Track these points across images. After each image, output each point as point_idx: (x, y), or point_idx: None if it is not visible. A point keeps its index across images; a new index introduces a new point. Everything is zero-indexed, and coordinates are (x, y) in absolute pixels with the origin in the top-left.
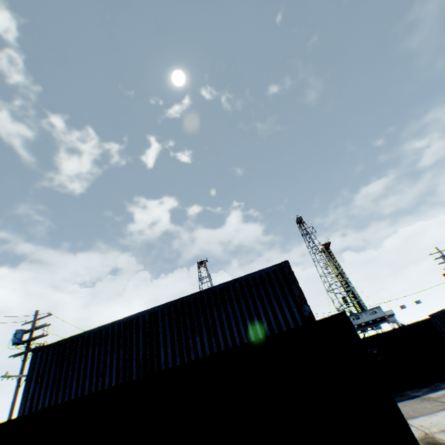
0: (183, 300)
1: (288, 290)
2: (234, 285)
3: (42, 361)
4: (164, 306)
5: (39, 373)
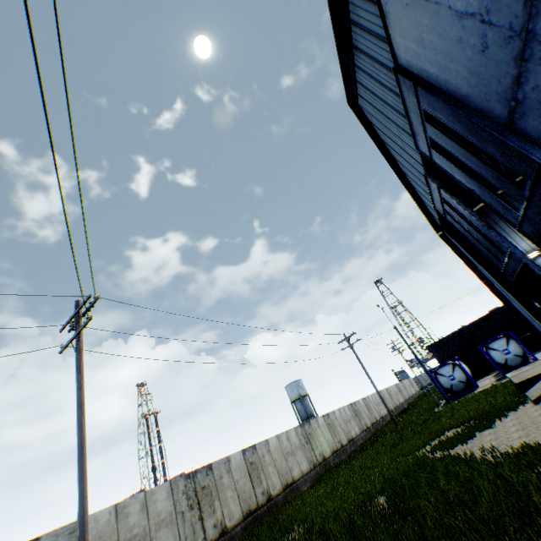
0: (476, 320)
1: None
2: (493, 312)
3: (432, 348)
4: (470, 324)
5: (434, 351)
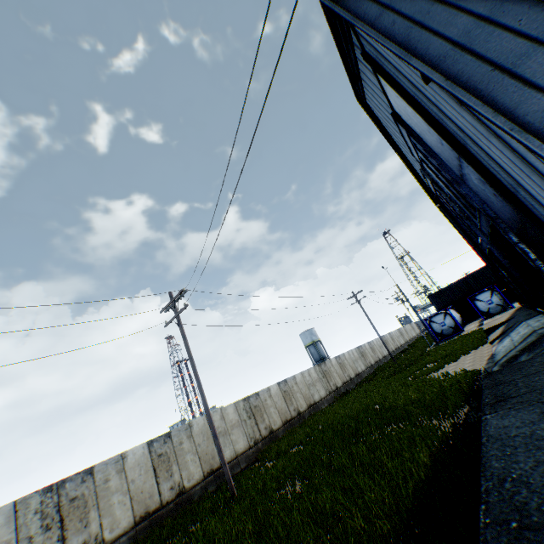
0: (472, 273)
1: None
2: None
3: (431, 298)
4: (466, 276)
5: (433, 301)
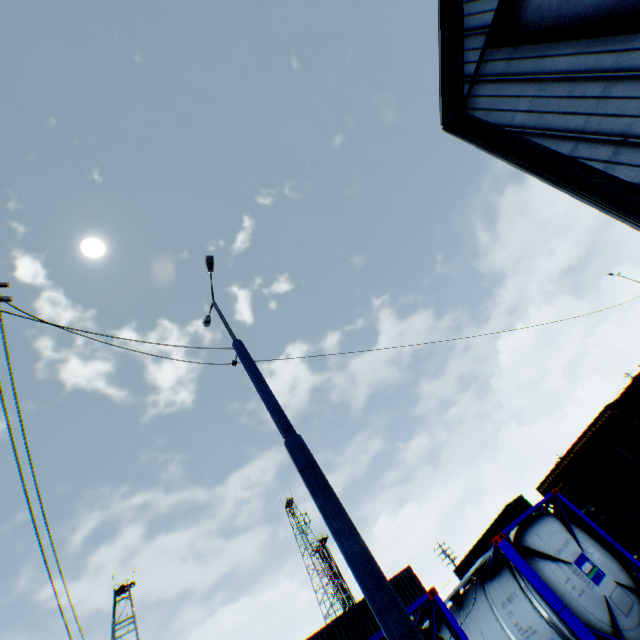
0: (350, 610)
1: (417, 588)
2: None
3: None
4: (336, 619)
5: None
